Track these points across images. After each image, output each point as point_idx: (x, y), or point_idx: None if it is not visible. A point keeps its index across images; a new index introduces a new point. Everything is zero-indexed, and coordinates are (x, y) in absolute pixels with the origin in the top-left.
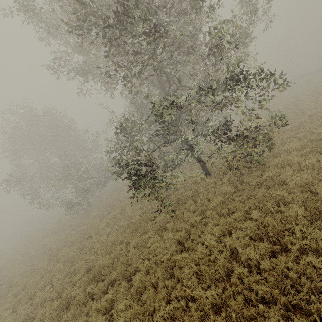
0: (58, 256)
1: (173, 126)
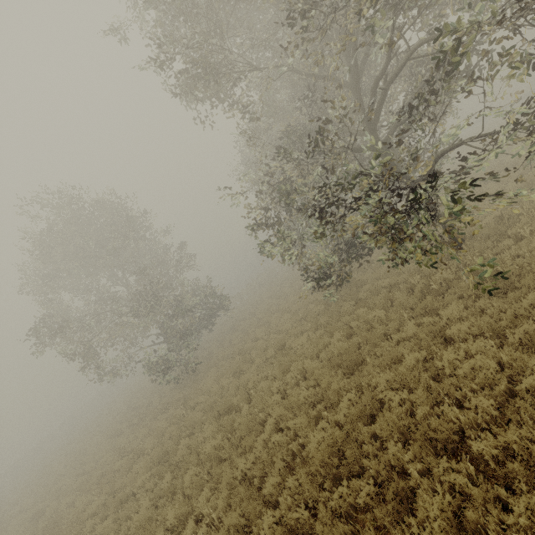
0: (176, 457)
1: (430, 118)
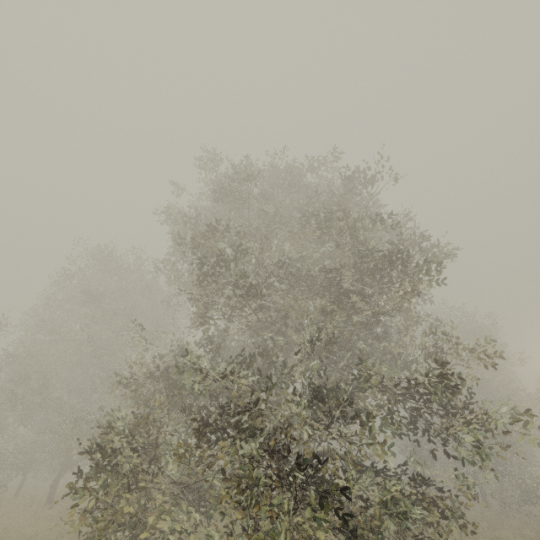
0: None
1: None
